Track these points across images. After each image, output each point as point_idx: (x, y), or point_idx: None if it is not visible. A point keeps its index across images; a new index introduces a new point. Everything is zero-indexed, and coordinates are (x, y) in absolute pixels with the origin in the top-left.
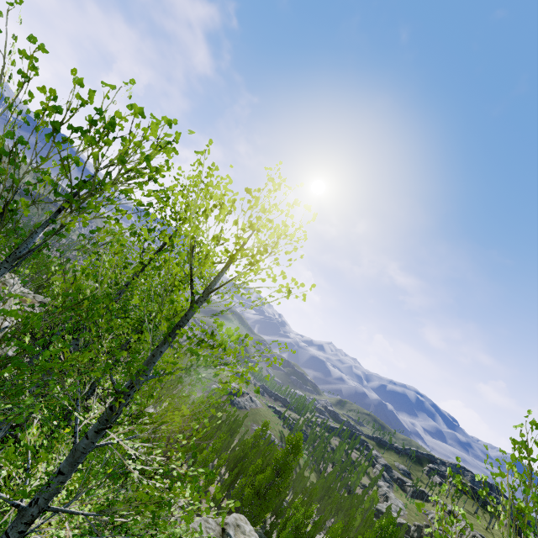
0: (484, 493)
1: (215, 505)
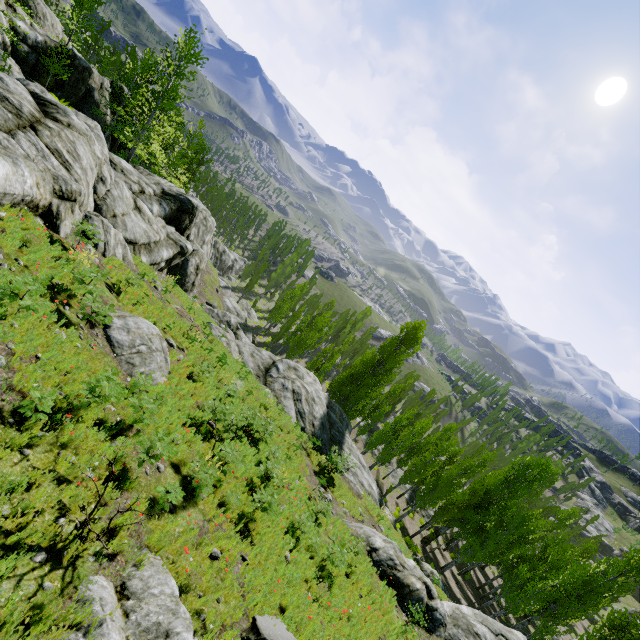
0: None
1: None
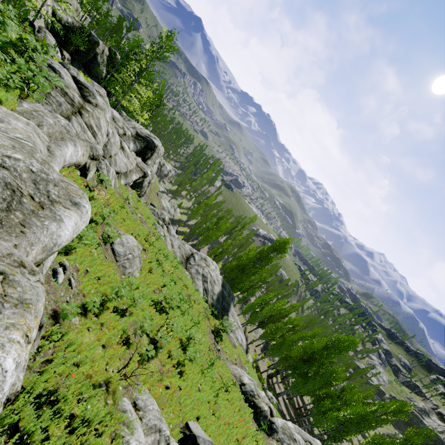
0: None
1: None
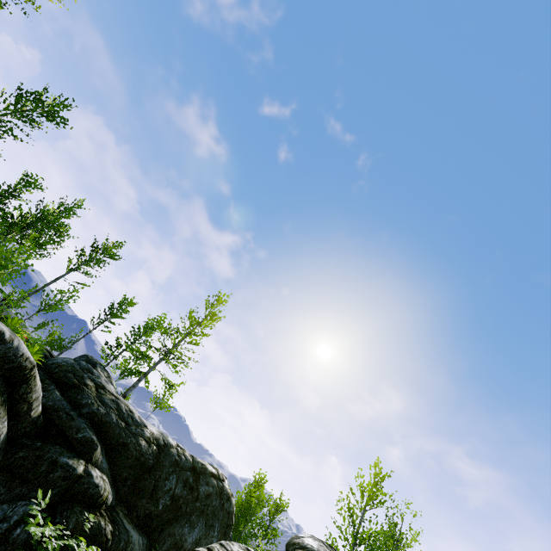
0: None
1: None
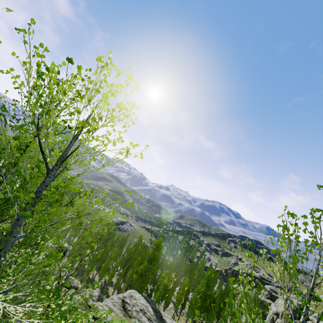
0: (265, 259)
1: (117, 288)
